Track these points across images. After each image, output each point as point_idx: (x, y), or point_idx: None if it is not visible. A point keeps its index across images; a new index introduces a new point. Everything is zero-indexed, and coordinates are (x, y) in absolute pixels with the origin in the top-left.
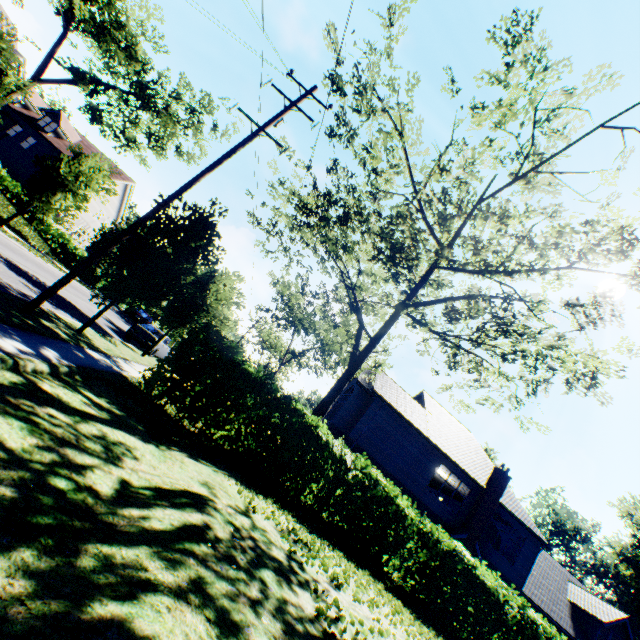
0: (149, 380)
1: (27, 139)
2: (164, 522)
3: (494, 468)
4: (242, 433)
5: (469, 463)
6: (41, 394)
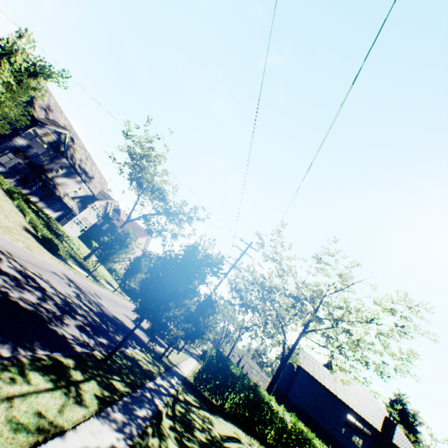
0: (197, 379)
1: (105, 225)
2: (235, 446)
3: (384, 416)
4: (237, 404)
5: (367, 412)
6: (188, 401)
